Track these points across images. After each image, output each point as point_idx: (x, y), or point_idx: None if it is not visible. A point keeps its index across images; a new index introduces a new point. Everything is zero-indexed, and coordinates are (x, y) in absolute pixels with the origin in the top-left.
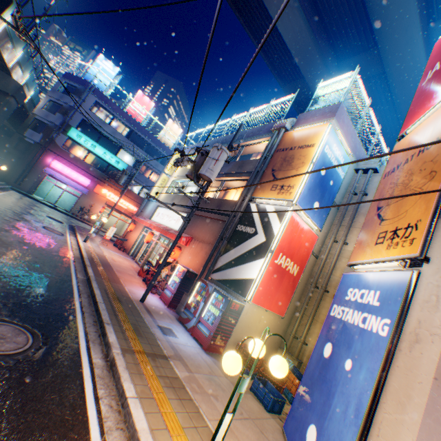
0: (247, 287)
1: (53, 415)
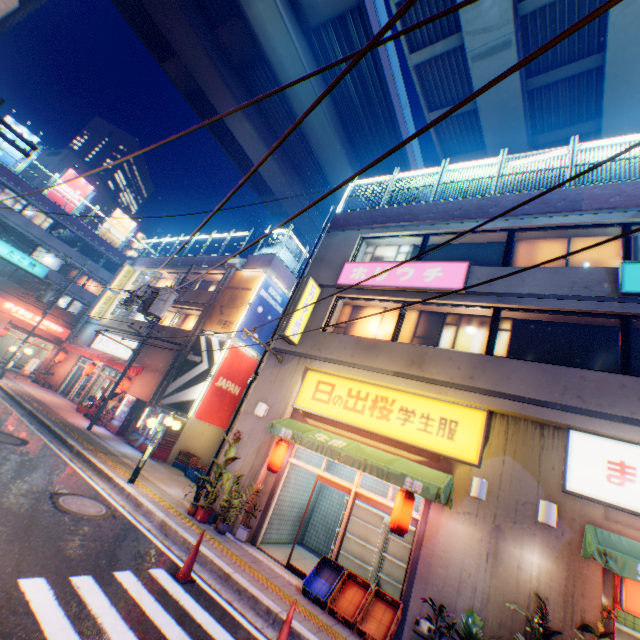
0: (191, 406)
1: (55, 462)
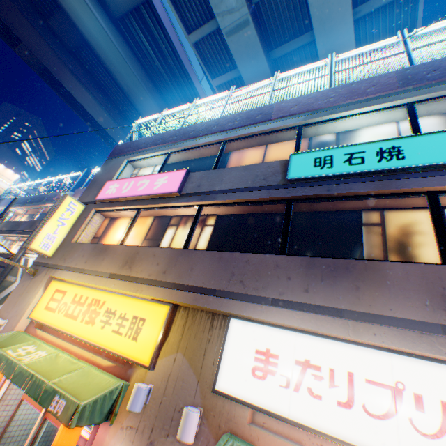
0: None
1: None
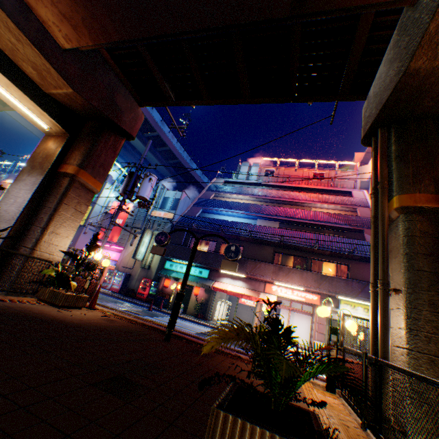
0: None
1: None
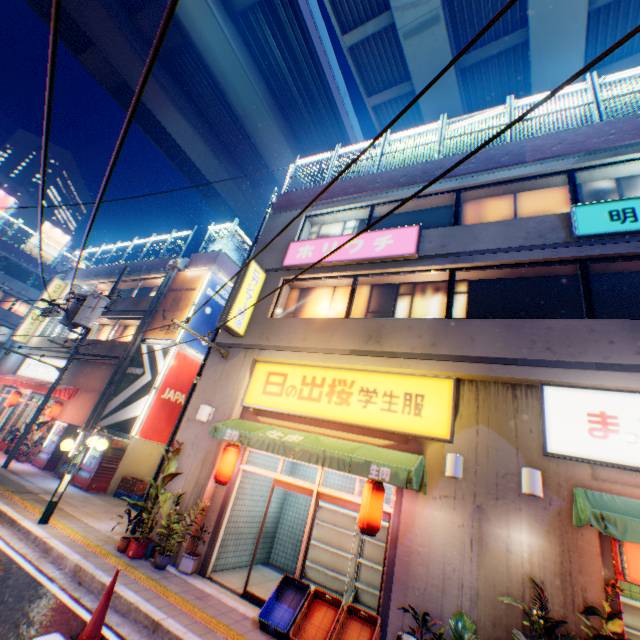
0: (133, 424)
1: None
